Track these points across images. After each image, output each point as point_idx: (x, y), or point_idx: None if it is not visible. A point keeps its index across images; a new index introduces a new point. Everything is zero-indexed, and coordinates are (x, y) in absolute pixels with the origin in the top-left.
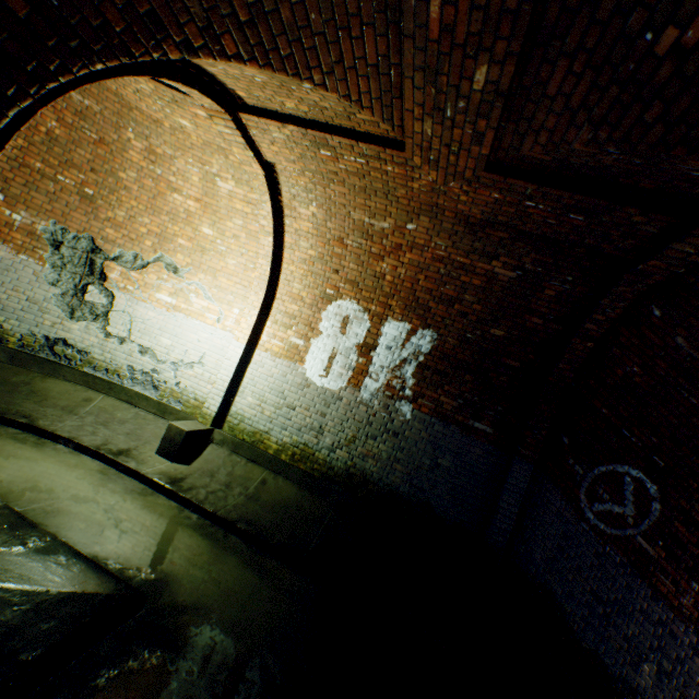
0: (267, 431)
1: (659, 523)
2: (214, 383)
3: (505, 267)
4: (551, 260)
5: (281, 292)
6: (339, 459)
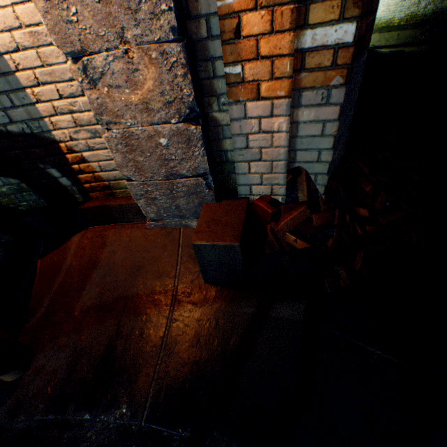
0: (392, 18)
1: None
2: None
3: None
4: None
5: None
6: (428, 10)
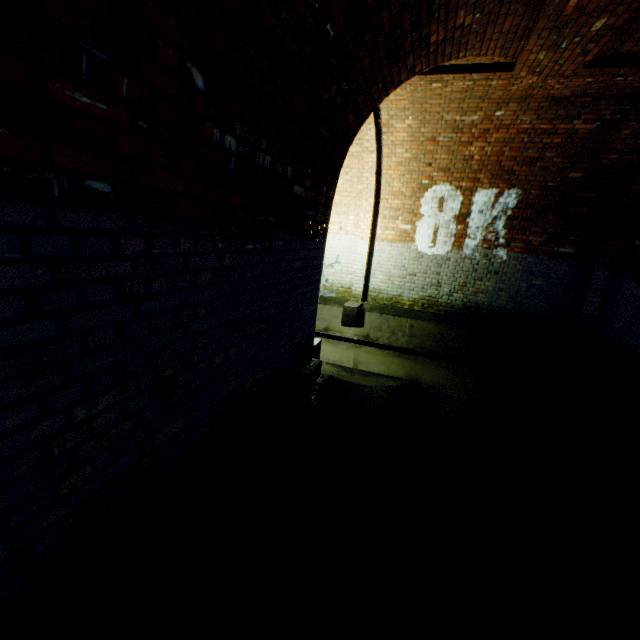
0: (399, 295)
1: None
2: (354, 274)
3: (584, 123)
4: (629, 107)
5: (383, 193)
6: (456, 300)
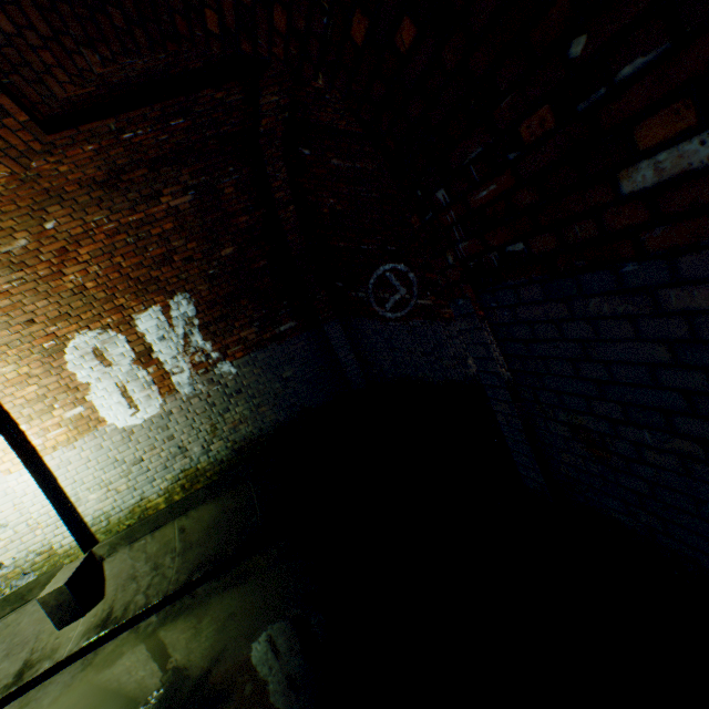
0: (141, 499)
1: (420, 284)
2: (40, 525)
3: (176, 196)
4: (203, 165)
5: None
6: (220, 451)
